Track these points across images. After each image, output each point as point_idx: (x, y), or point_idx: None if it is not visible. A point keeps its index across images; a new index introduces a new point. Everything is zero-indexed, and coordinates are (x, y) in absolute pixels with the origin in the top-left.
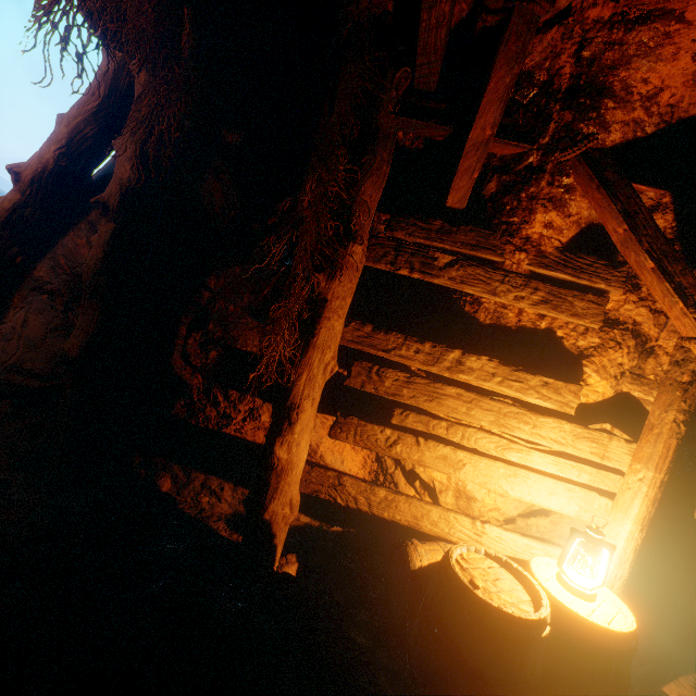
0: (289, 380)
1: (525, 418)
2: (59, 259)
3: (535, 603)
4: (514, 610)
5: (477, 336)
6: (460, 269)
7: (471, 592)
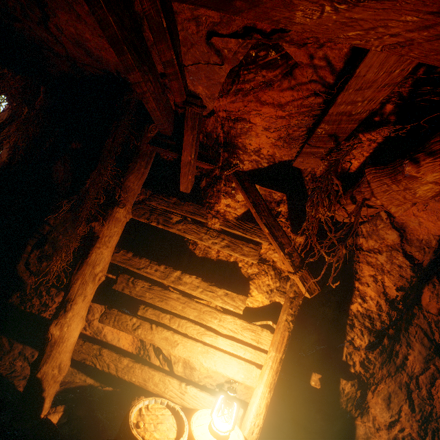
0: (70, 283)
1: (215, 314)
2: None
3: (177, 439)
4: None
5: (195, 263)
6: (184, 224)
7: (129, 429)
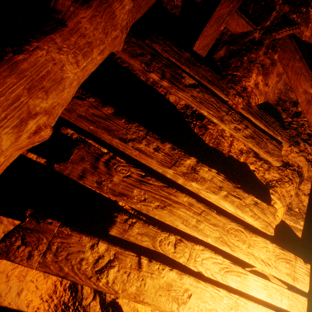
0: None
1: (243, 235)
2: None
3: None
4: None
5: (203, 154)
6: (200, 92)
7: None
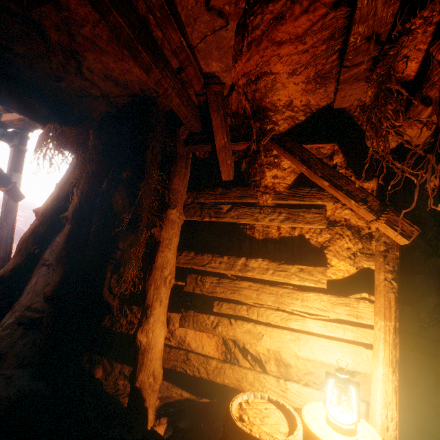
0: (145, 290)
1: (295, 295)
2: (53, 247)
3: (291, 433)
4: (267, 437)
5: (257, 247)
6: (235, 211)
7: (233, 422)
